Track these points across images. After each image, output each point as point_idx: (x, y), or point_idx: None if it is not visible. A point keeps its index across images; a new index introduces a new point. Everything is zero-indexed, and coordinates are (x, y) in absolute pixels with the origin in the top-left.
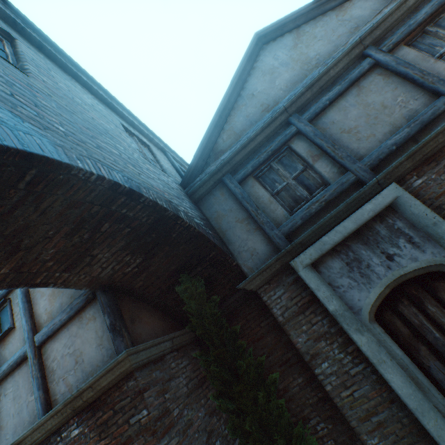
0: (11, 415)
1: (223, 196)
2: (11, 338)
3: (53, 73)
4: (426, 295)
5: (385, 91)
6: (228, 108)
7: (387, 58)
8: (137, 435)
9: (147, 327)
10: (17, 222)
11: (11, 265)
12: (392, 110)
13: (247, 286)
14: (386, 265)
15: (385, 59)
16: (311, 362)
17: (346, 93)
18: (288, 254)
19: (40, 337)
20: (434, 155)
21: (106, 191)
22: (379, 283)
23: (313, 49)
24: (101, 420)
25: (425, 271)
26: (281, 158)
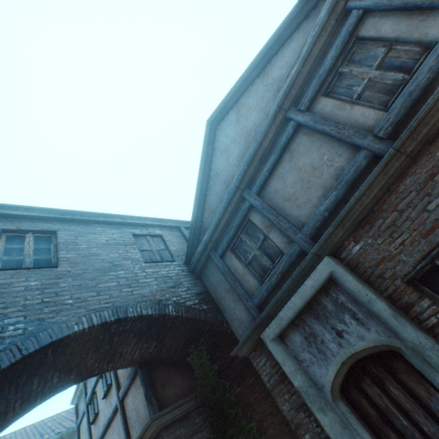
0: None
1: (214, 269)
2: (112, 391)
3: (79, 238)
4: (386, 375)
5: (312, 151)
6: (204, 190)
7: (305, 118)
8: None
9: (176, 388)
10: (61, 363)
11: (74, 374)
12: (321, 171)
13: (238, 353)
14: (337, 342)
15: (304, 119)
16: (297, 431)
17: (281, 159)
18: (261, 325)
19: (121, 394)
20: (366, 216)
21: (100, 329)
22: (334, 360)
23: (250, 120)
24: None
25: (378, 349)
26: (246, 230)
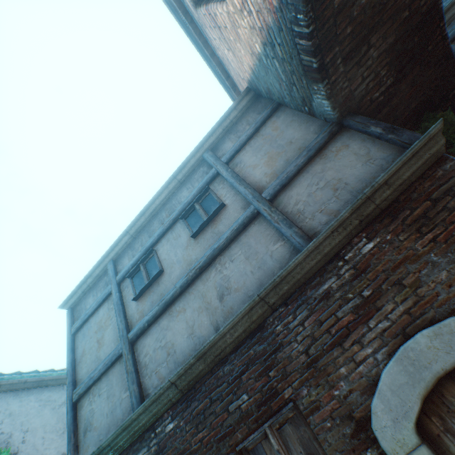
0: (248, 273)
1: None
2: (223, 215)
3: None
4: None
5: None
6: None
7: None
8: None
9: None
10: None
11: None
12: None
13: None
14: None
15: None
16: None
17: None
18: None
19: (270, 191)
20: None
21: None
22: None
23: None
24: (412, 218)
25: None
26: None
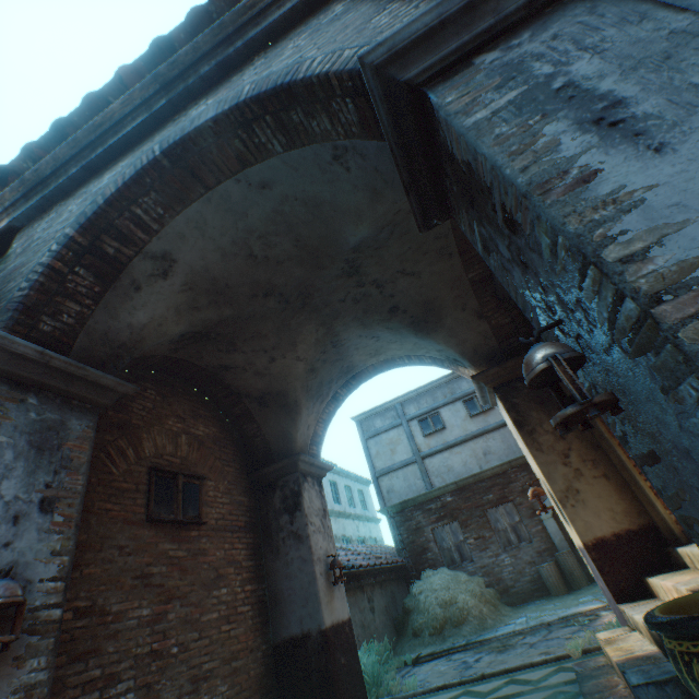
0: (501, 448)
1: None
2: (491, 412)
3: None
4: None
5: None
6: None
7: None
8: None
9: None
10: None
11: None
12: None
13: None
14: None
15: None
16: None
17: None
18: None
19: None
20: None
21: None
22: None
23: None
24: None
25: None
26: None
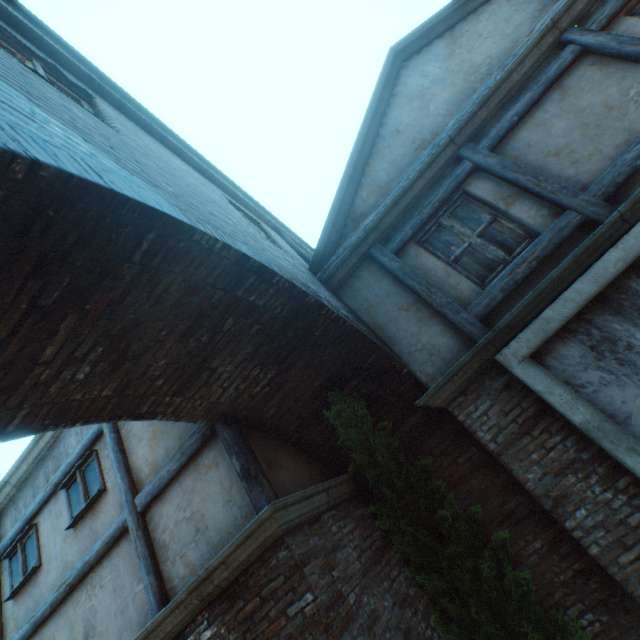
0: (112, 615)
1: (373, 277)
2: (103, 505)
3: (140, 135)
4: None
5: (606, 85)
6: (364, 156)
7: (601, 39)
8: (301, 633)
9: (290, 473)
10: (126, 316)
11: (114, 384)
12: (623, 111)
13: (430, 401)
14: None
15: (598, 41)
16: (556, 510)
17: (542, 101)
18: (490, 345)
19: (143, 498)
20: None
21: (231, 267)
22: None
23: (480, 51)
24: (244, 613)
25: None
26: (453, 211)
